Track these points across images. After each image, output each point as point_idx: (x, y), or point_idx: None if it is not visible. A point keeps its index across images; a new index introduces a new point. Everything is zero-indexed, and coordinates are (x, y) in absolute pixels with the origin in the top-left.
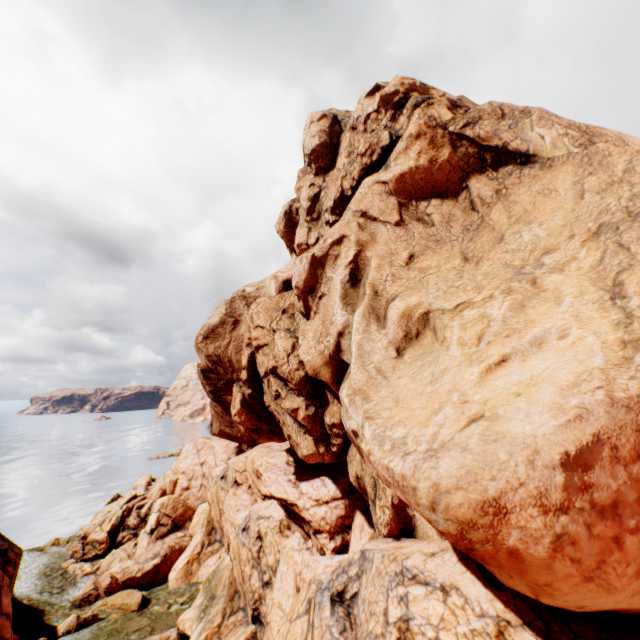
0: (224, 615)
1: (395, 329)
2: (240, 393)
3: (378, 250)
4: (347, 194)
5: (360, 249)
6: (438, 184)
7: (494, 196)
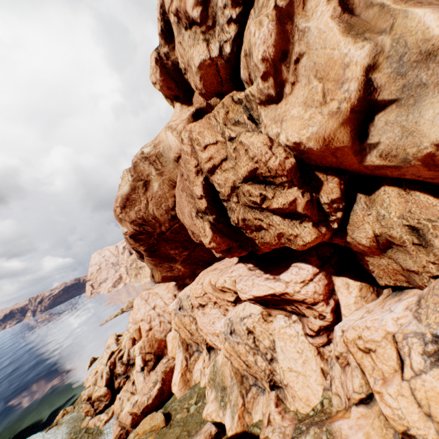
0: (242, 396)
1: None
2: (206, 222)
3: None
4: None
5: None
6: None
7: None
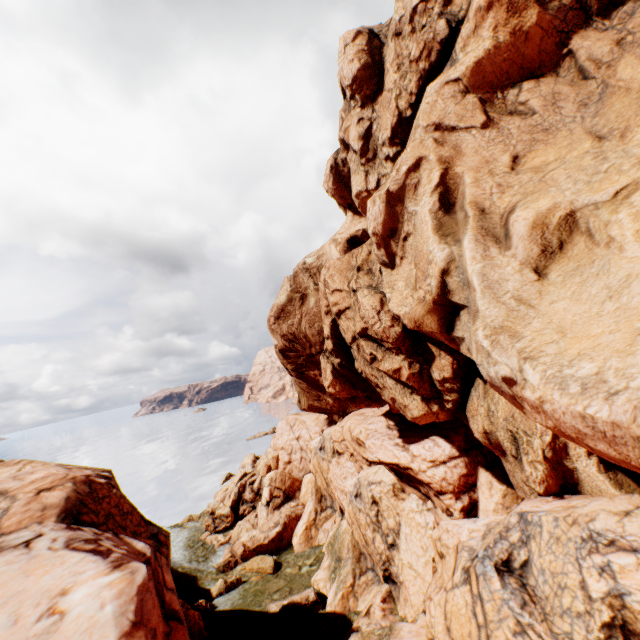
0: (354, 576)
1: (526, 246)
2: (329, 364)
3: (468, 162)
4: (406, 115)
5: (446, 167)
6: (527, 61)
7: (615, 50)
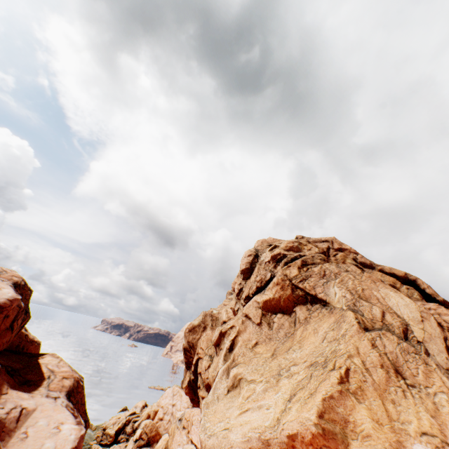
0: None
1: (230, 381)
2: (189, 377)
3: (244, 336)
4: (250, 295)
5: (237, 334)
6: (282, 306)
7: (303, 320)
